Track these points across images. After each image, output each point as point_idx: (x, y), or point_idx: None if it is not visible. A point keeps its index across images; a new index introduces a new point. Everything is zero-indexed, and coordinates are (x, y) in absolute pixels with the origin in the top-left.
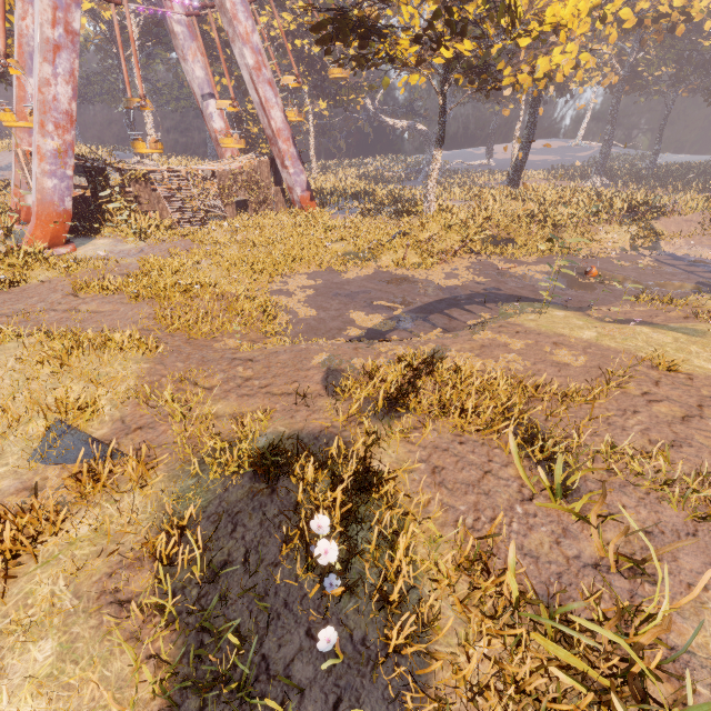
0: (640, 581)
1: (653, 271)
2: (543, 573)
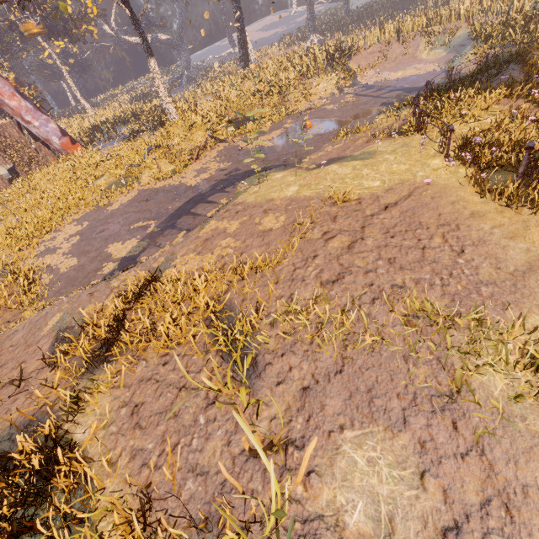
0: (291, 451)
1: (352, 106)
2: (209, 490)
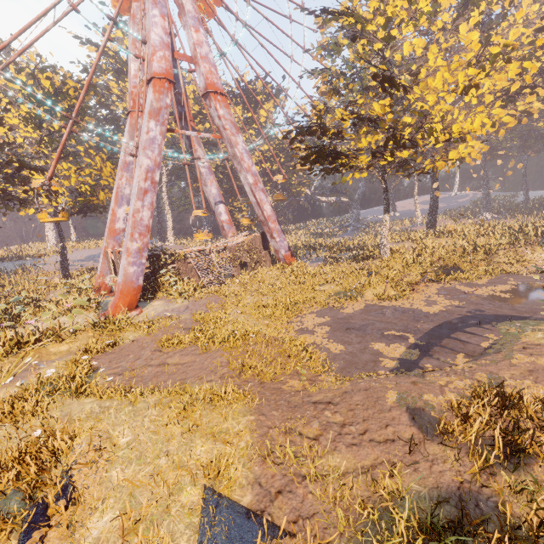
0: None
1: None
2: None
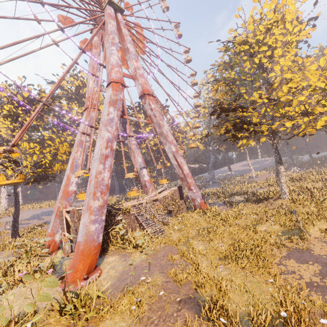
0: None
1: None
2: None
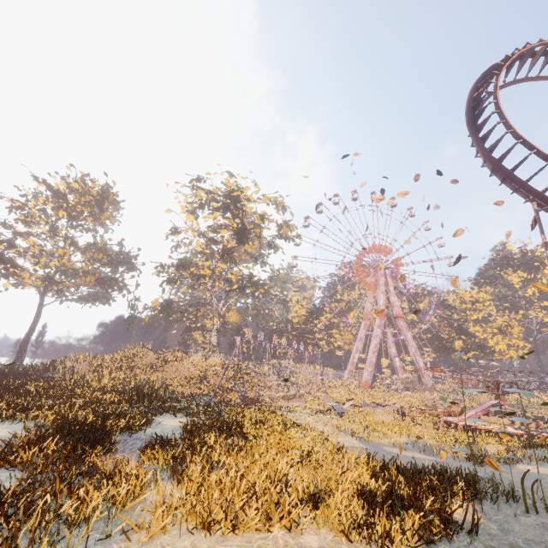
0: None
1: None
2: None
